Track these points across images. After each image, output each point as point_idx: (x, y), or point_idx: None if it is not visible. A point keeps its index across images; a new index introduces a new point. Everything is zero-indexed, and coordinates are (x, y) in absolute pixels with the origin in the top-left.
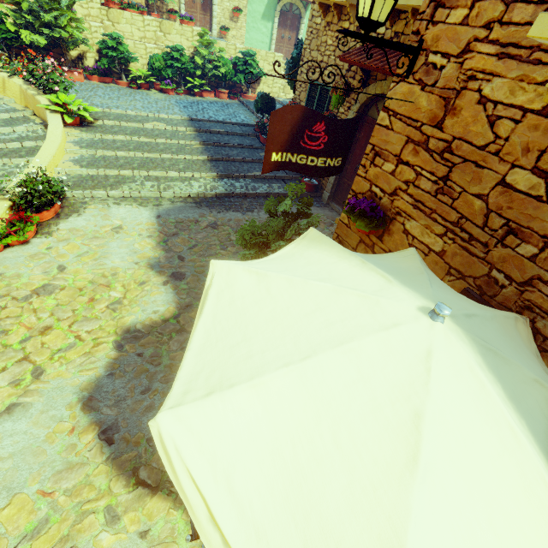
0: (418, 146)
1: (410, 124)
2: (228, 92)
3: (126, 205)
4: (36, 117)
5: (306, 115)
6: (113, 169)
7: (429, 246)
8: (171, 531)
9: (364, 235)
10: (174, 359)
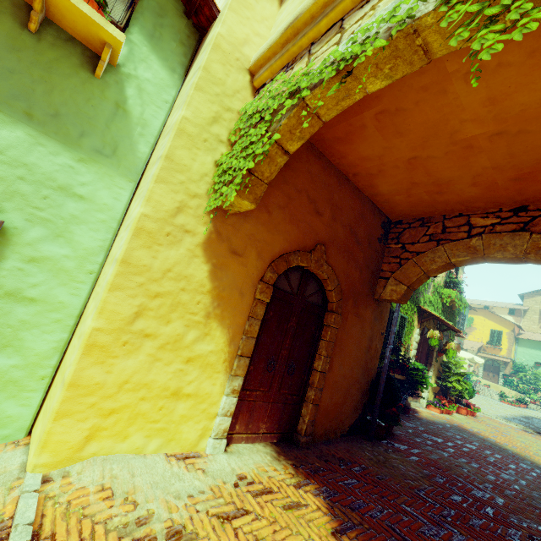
0: None
1: None
2: None
3: None
4: None
5: None
6: None
7: None
8: None
9: None
10: None
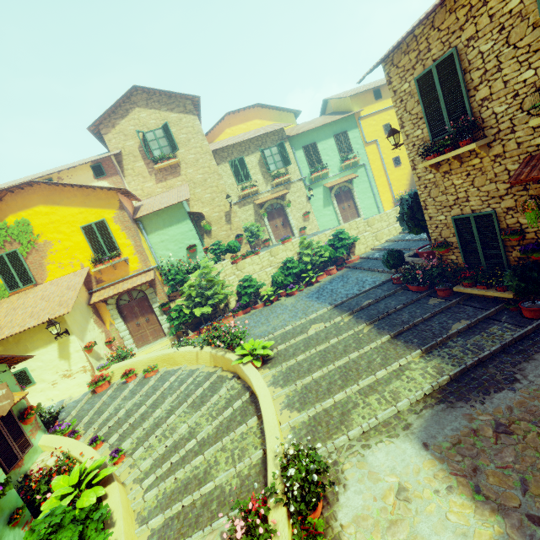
0: None
1: None
2: (335, 266)
3: (376, 443)
4: (226, 372)
5: None
6: (327, 399)
7: None
8: None
9: None
10: None
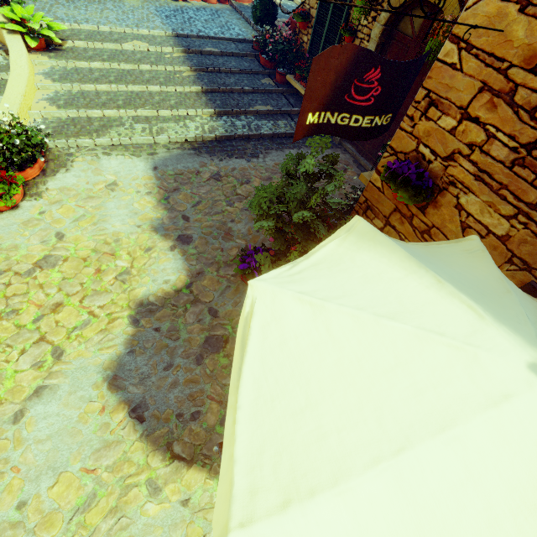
0: (497, 98)
1: (491, 64)
2: None
3: (117, 155)
4: None
5: (359, 58)
6: (95, 110)
7: (489, 227)
8: (210, 498)
9: (401, 203)
10: (192, 332)
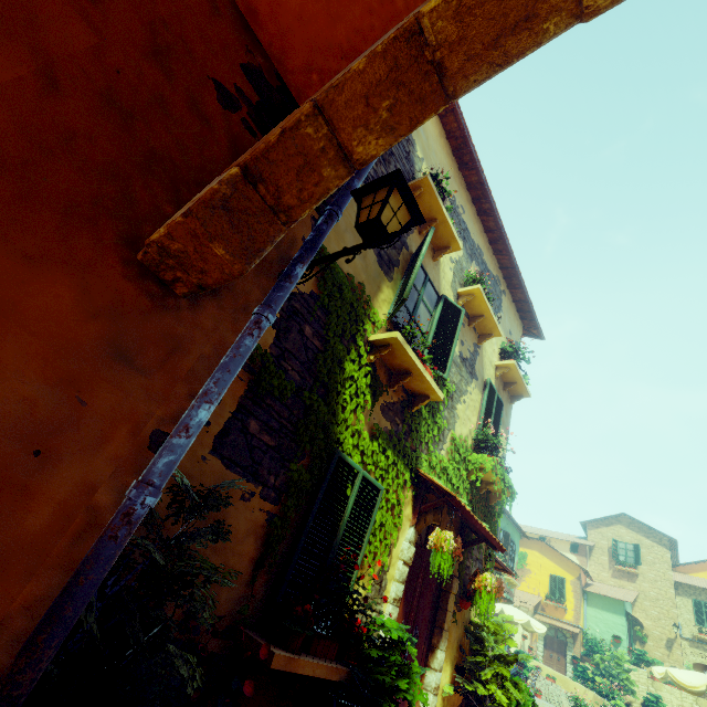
0: None
1: None
2: None
3: None
4: None
5: (705, 666)
6: None
7: None
8: None
9: None
10: None
